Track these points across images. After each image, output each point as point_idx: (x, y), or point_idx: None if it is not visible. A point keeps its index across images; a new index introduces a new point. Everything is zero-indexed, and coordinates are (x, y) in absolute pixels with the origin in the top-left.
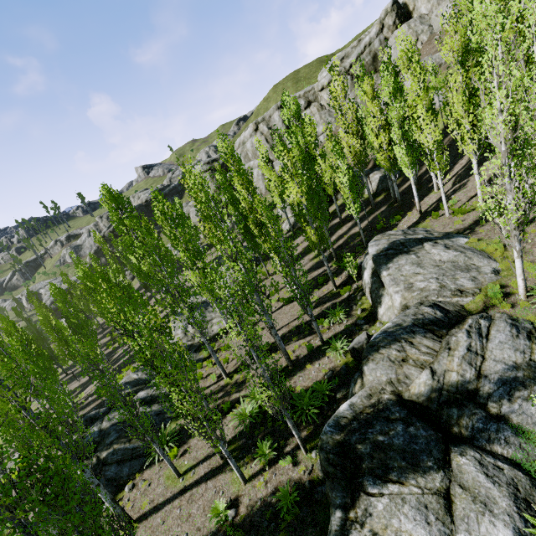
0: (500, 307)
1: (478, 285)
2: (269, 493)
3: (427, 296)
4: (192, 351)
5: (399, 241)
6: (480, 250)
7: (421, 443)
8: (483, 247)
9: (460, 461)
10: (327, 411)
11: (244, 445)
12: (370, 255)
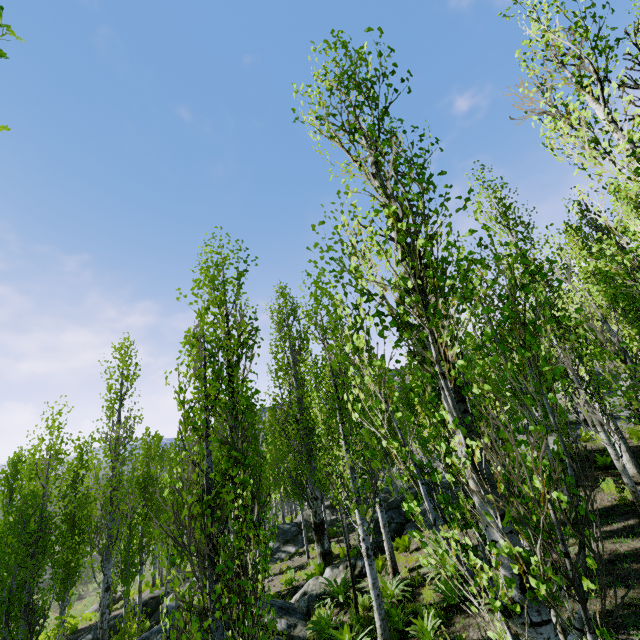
0: None
1: None
2: None
3: None
4: None
5: None
6: None
7: None
8: None
9: None
10: None
11: None
12: None
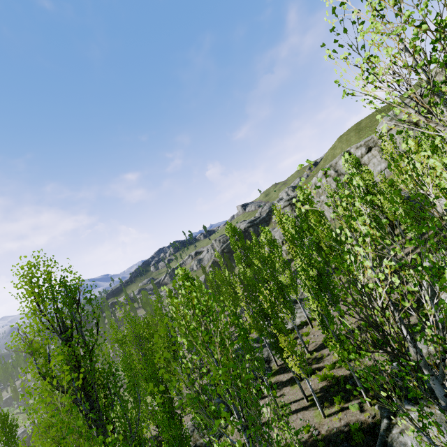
0: None
1: None
2: (342, 425)
3: None
4: None
5: None
6: None
7: (446, 388)
8: None
9: None
10: None
11: (323, 396)
12: None
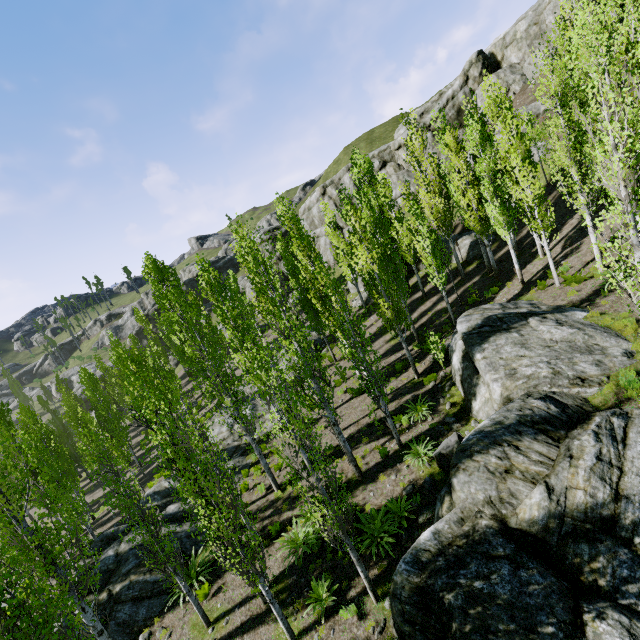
0: (639, 401)
1: (605, 371)
2: None
3: (536, 386)
4: (238, 454)
5: (495, 316)
6: (604, 327)
7: (537, 595)
8: (608, 323)
9: (598, 627)
10: (406, 541)
11: (294, 585)
12: (459, 334)
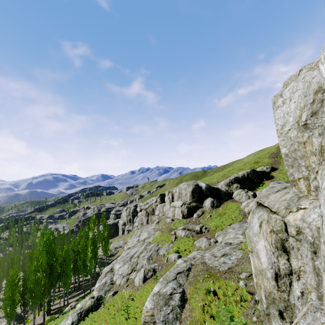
0: None
1: None
2: None
3: None
4: None
5: None
6: None
7: None
8: None
9: None
10: None
11: None
12: None
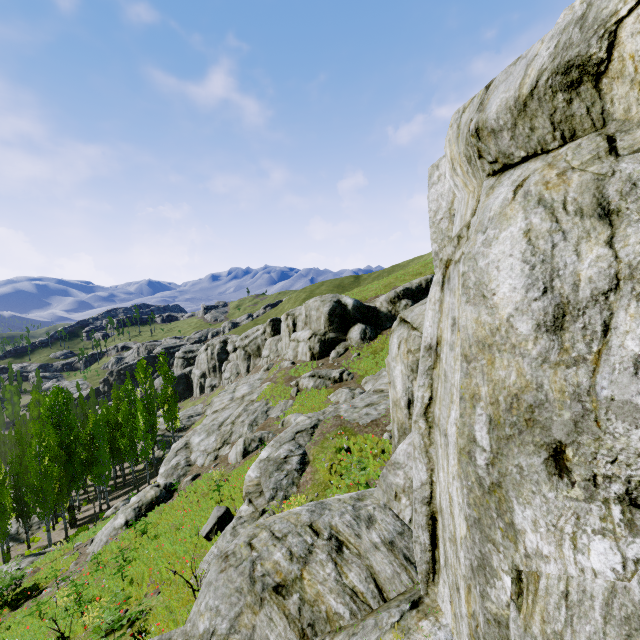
0: None
1: None
2: None
3: None
4: None
5: None
6: None
7: None
8: None
9: None
10: None
11: None
12: None
